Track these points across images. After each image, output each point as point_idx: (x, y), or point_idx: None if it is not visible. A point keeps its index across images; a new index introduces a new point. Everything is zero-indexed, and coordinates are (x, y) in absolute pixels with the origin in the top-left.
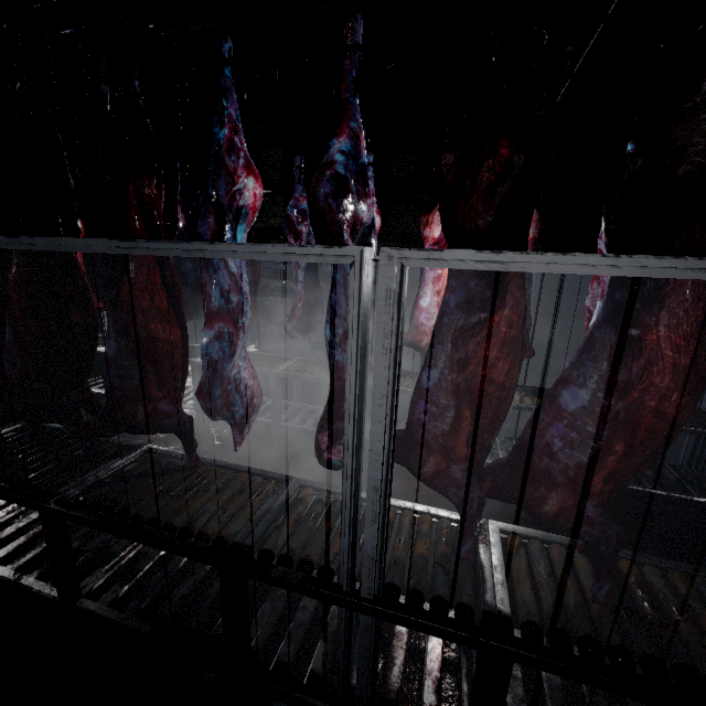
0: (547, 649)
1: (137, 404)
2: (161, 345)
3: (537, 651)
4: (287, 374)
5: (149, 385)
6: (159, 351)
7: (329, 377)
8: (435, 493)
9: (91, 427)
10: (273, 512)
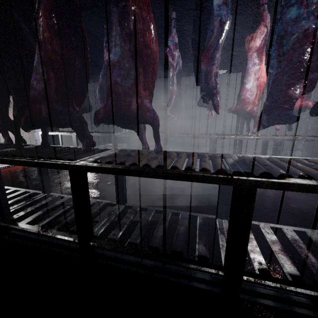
0: None
1: (131, 97)
2: (149, 53)
3: None
4: (167, 136)
5: (139, 85)
6: (148, 57)
7: (191, 135)
8: (262, 190)
9: (101, 112)
10: (239, 162)
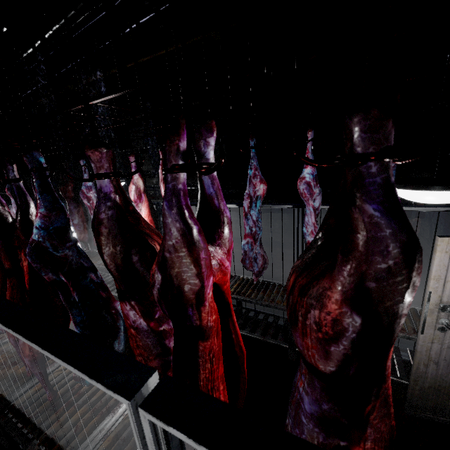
0: (4, 415)
1: None
2: None
3: (0, 415)
4: (98, 266)
5: None
6: None
7: None
8: None
9: None
10: None
